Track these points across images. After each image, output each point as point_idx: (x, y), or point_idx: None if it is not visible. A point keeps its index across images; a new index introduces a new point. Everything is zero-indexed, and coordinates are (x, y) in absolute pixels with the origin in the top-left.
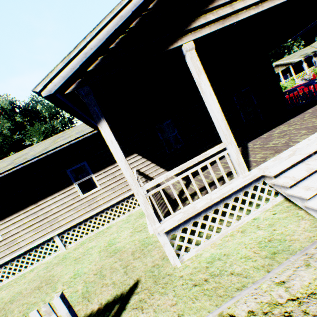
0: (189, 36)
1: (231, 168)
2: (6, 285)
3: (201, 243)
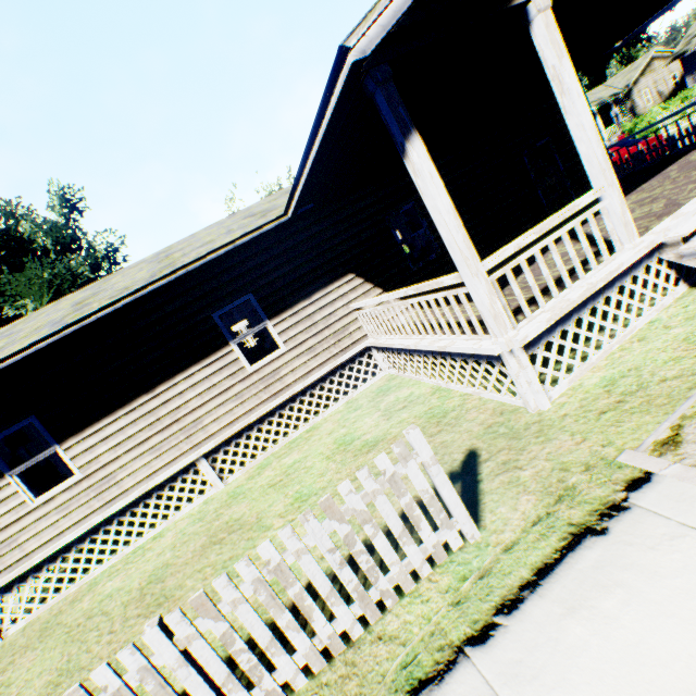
0: None
1: (610, 234)
2: (103, 576)
3: (575, 370)
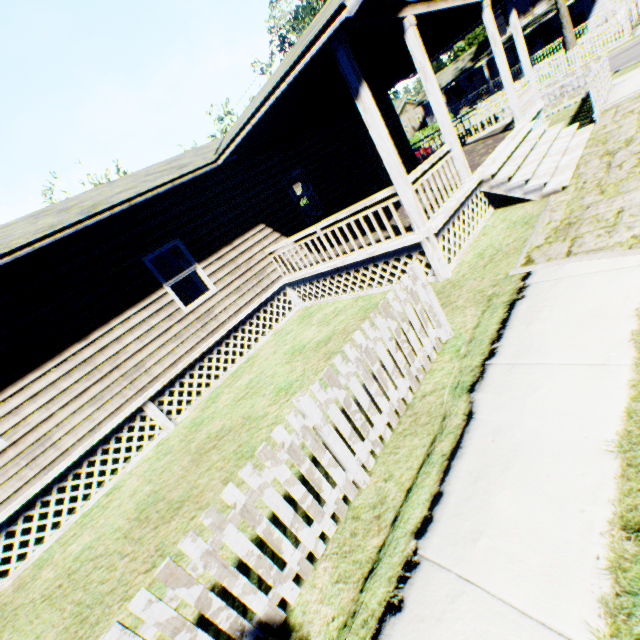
0: (409, 10)
1: (458, 173)
2: (52, 551)
3: (457, 254)
